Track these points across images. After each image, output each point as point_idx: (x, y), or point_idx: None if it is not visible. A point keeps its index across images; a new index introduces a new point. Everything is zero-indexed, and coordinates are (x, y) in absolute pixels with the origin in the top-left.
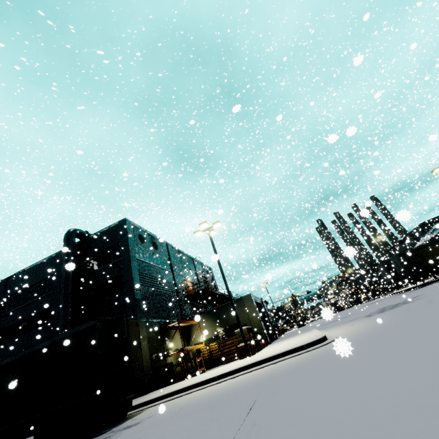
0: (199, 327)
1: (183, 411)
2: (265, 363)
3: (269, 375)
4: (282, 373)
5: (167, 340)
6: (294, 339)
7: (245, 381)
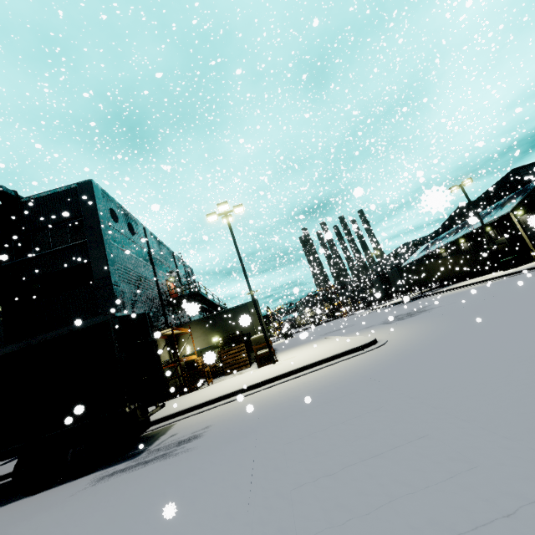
0: (191, 336)
1: (272, 415)
2: (318, 365)
3: (354, 373)
4: (376, 369)
5: None
6: (319, 345)
7: (321, 381)
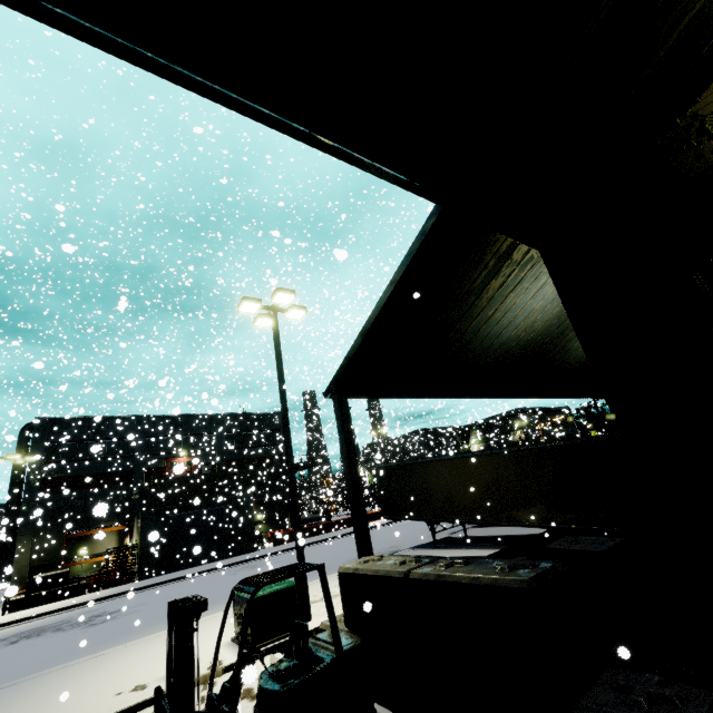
0: (128, 532)
1: None
2: None
3: None
4: None
5: (81, 546)
6: (8, 618)
7: None
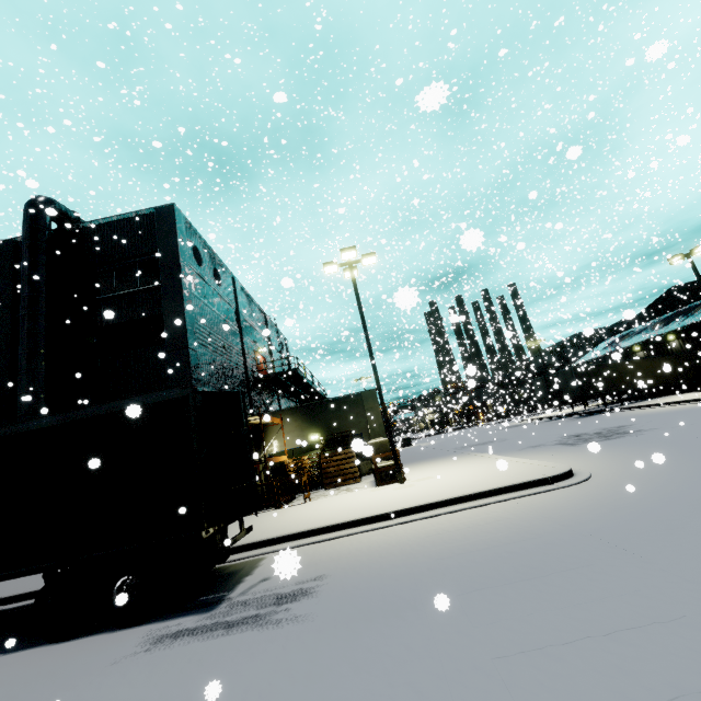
0: (283, 429)
1: (433, 579)
2: (481, 498)
3: (560, 524)
4: (604, 524)
5: None
6: (467, 465)
7: (500, 529)
